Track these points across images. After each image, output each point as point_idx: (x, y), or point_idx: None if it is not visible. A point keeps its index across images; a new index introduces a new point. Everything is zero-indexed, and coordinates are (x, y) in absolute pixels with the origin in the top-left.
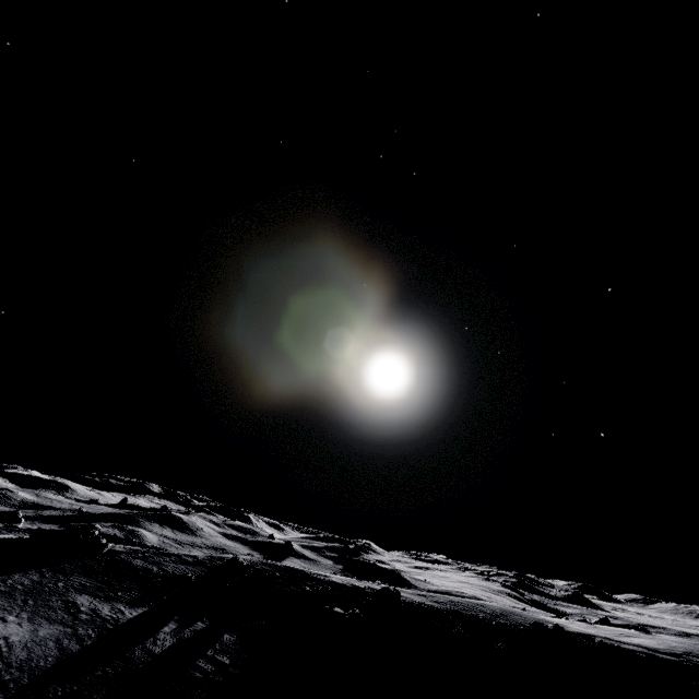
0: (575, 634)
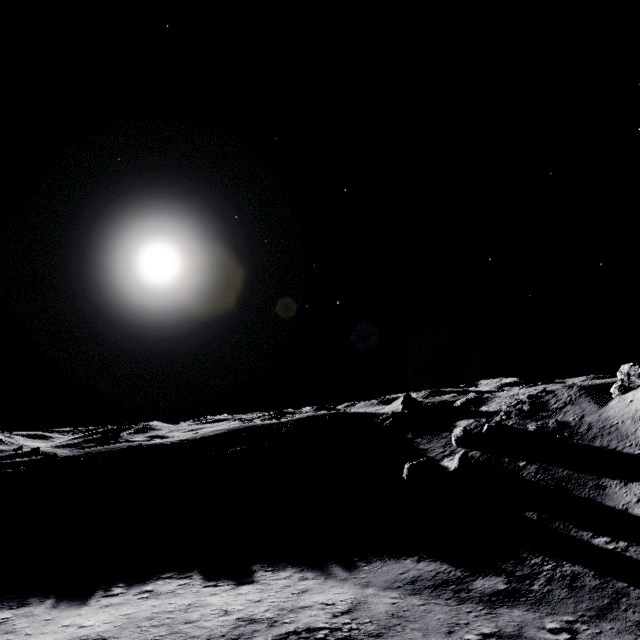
0: (148, 444)
